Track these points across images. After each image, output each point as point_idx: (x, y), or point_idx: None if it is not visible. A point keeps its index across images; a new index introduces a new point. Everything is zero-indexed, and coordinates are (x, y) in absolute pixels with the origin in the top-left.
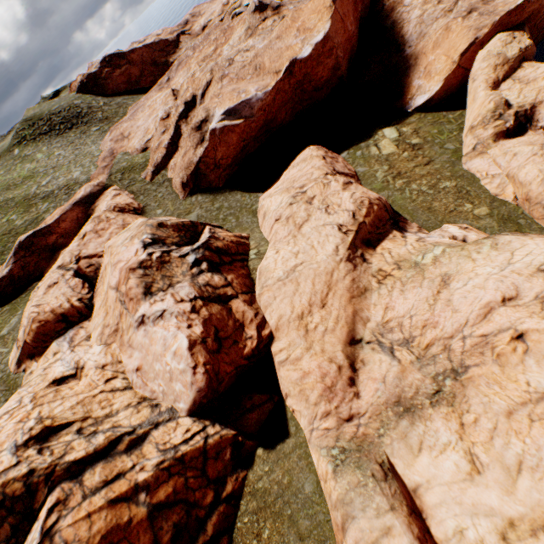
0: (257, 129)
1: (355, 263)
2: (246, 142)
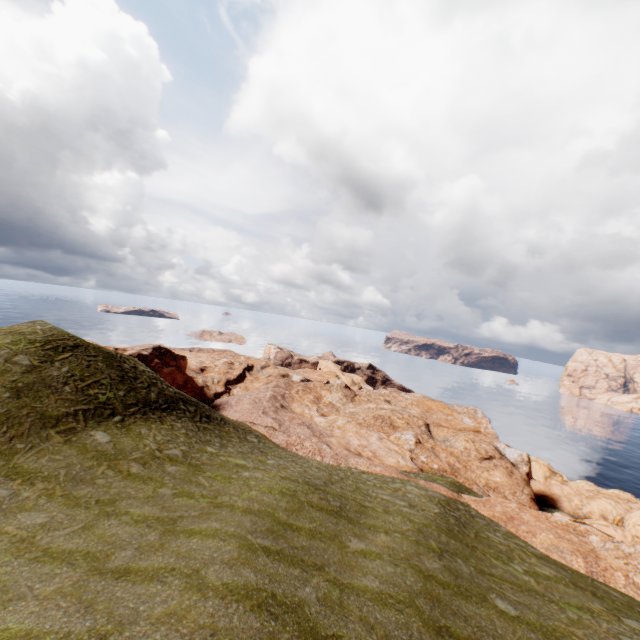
0: None
1: None
2: None
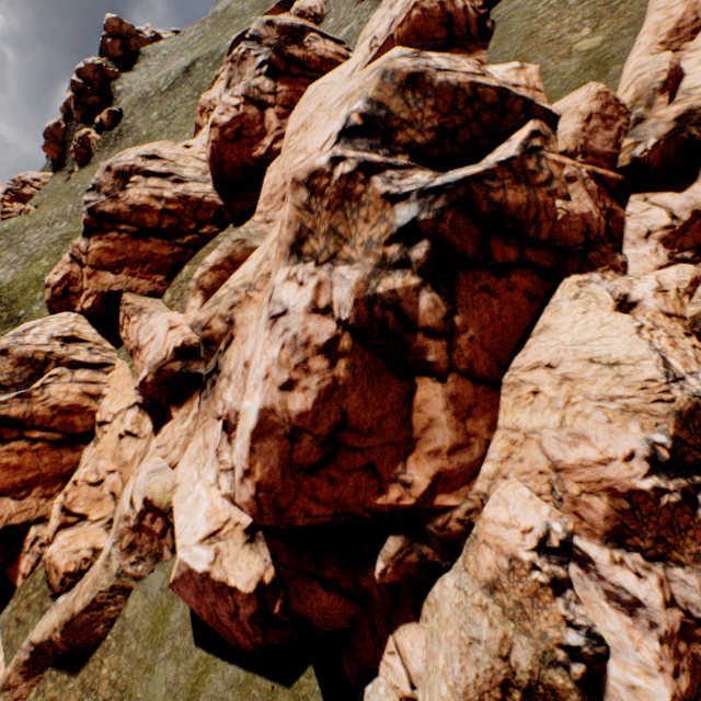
0: None
1: None
2: None
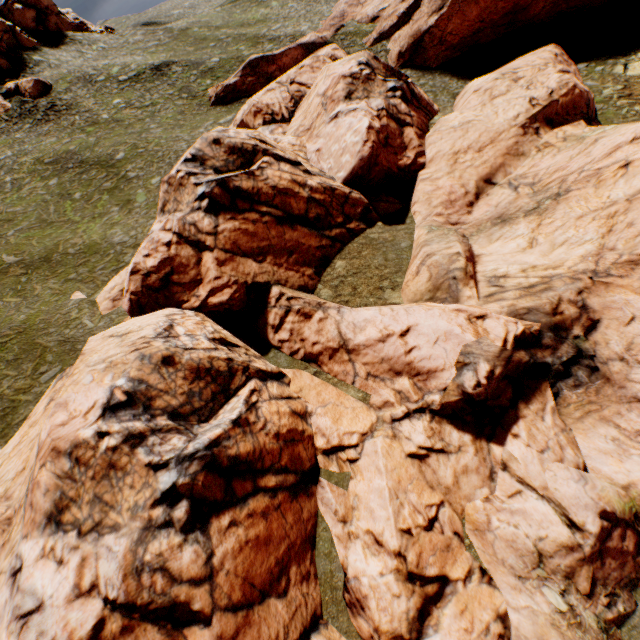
0: (502, 13)
1: (527, 132)
2: (482, 25)
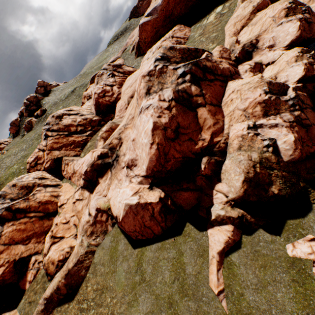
0: (161, 21)
1: None
2: (157, 29)
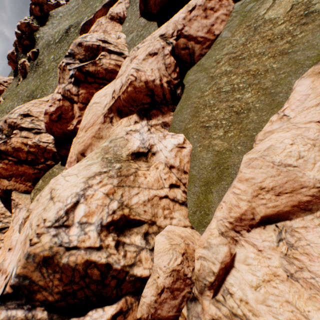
0: None
1: (106, 120)
2: None
